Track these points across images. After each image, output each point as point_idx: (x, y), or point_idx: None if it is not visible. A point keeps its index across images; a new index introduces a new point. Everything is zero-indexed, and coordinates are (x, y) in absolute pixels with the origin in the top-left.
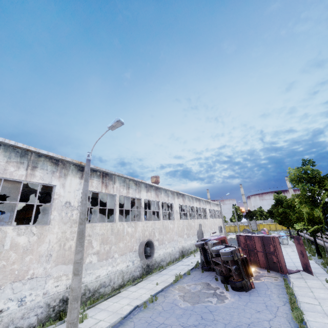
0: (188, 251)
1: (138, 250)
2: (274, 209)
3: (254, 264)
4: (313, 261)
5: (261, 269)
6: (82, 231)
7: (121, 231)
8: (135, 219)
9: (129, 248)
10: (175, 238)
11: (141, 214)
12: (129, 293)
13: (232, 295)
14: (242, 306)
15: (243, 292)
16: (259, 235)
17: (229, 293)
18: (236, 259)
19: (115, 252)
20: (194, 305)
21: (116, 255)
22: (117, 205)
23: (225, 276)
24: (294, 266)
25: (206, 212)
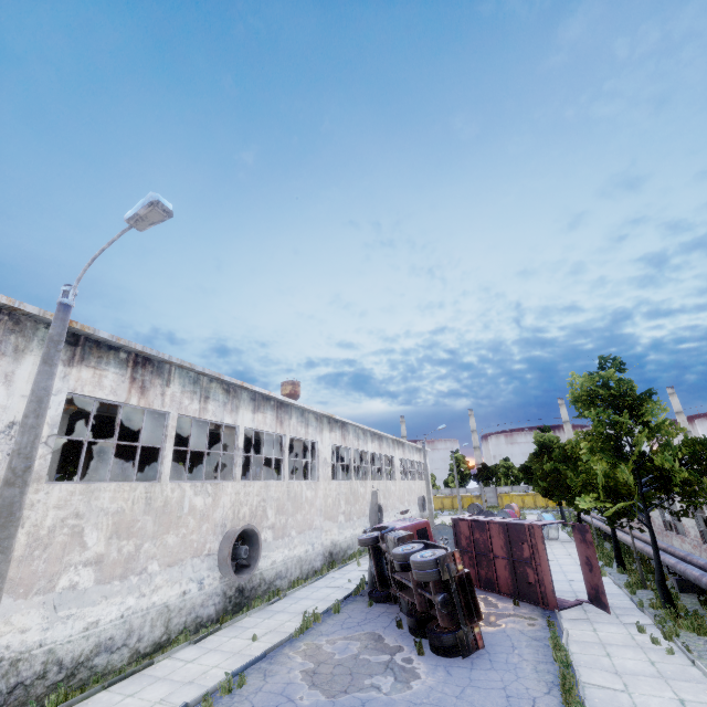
0: (345, 552)
1: (217, 553)
2: (536, 464)
3: (487, 586)
4: (609, 579)
5: (501, 599)
6: (9, 507)
7: (175, 506)
8: (221, 476)
9: (194, 547)
10: (315, 523)
11: (234, 465)
12: (177, 666)
13: (431, 667)
14: (451, 700)
15: (458, 660)
16: (500, 520)
17: (425, 663)
18: (446, 577)
19: (152, 558)
20: (335, 699)
21: (154, 566)
22: (170, 438)
23: (420, 618)
24: (570, 591)
25: (393, 465)
